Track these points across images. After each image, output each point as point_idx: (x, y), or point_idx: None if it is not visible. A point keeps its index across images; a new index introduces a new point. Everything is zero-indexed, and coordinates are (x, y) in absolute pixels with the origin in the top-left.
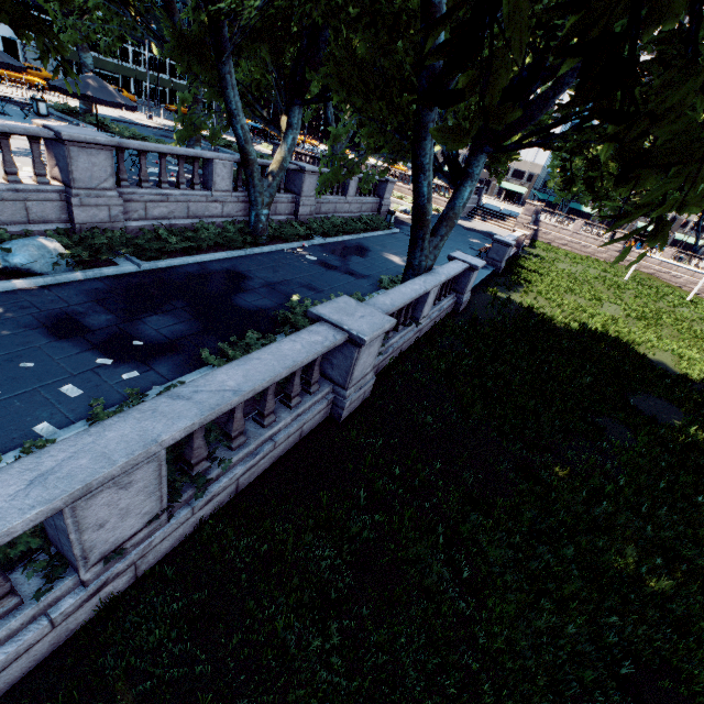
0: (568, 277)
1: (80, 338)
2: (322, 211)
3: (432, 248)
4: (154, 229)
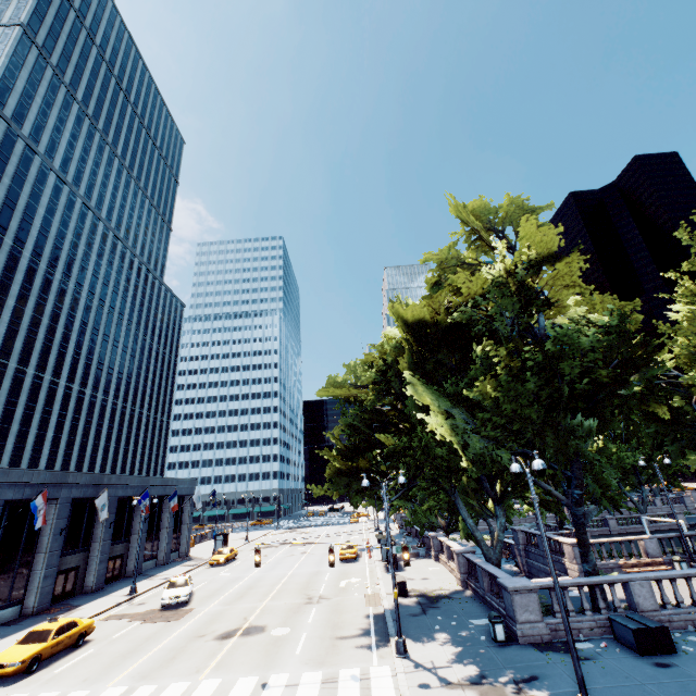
0: None
1: None
2: None
3: (642, 508)
4: None
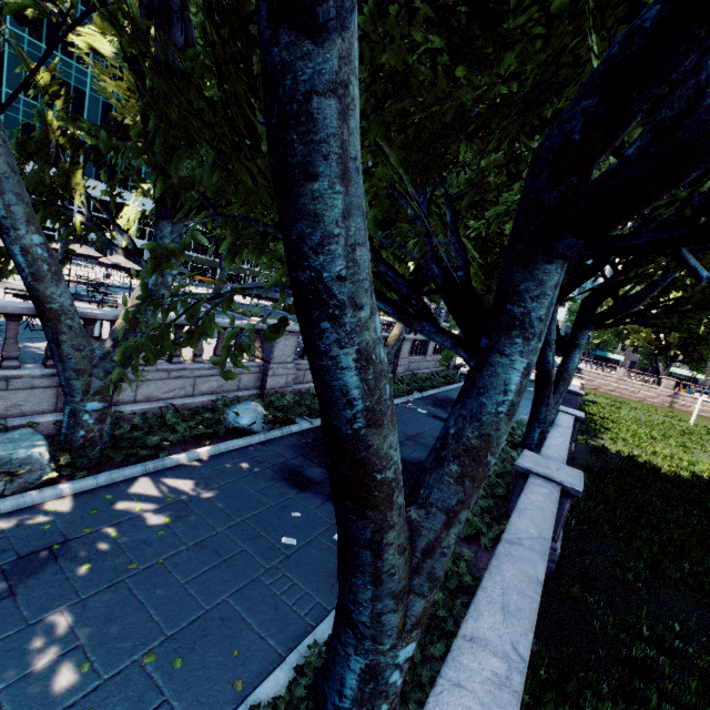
0: (636, 423)
1: (314, 489)
2: (410, 369)
3: (553, 403)
4: (307, 390)
